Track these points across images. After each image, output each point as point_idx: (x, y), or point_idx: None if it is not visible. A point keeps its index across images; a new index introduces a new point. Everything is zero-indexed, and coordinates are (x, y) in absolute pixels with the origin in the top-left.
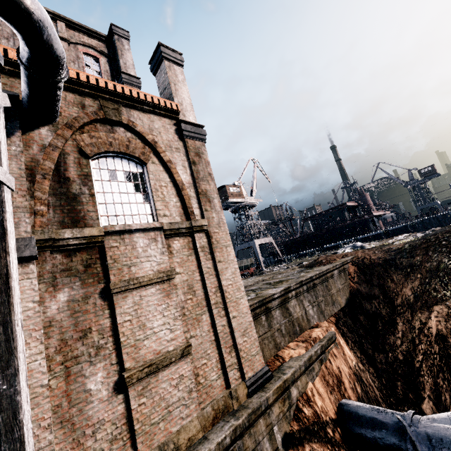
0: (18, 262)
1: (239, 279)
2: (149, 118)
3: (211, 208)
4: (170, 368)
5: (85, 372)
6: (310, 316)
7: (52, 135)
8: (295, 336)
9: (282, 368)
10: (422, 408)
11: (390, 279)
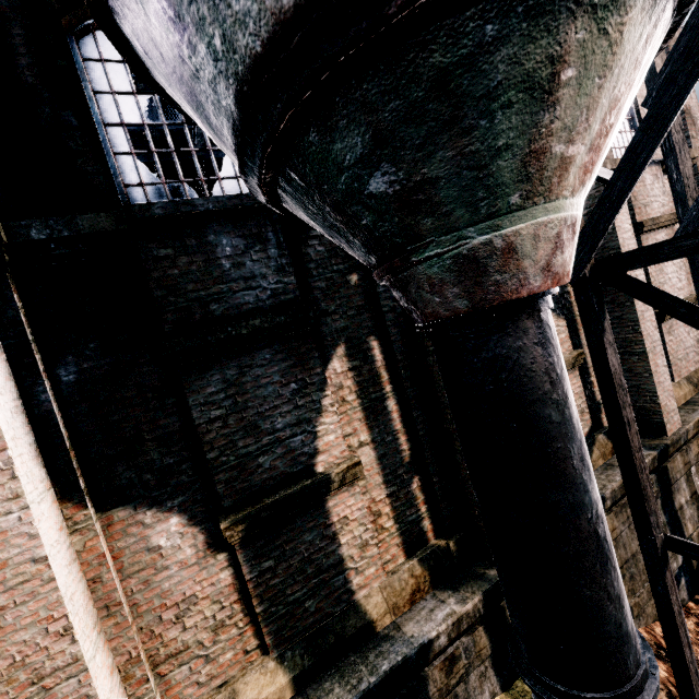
0: None
1: None
2: None
3: (696, 135)
4: None
5: None
6: None
7: None
8: None
9: None
10: None
11: None
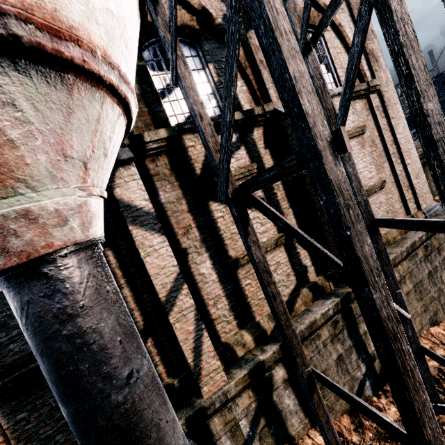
0: None
1: (408, 133)
2: None
3: (379, 68)
4: (374, 196)
5: None
6: None
7: None
8: None
9: None
10: None
11: None
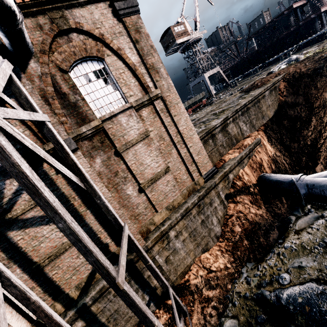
0: (72, 152)
1: (190, 123)
2: (88, 10)
3: (160, 78)
4: (161, 179)
5: (124, 188)
6: (244, 131)
7: (38, 65)
8: (233, 146)
9: (224, 166)
10: (315, 169)
11: (314, 87)
